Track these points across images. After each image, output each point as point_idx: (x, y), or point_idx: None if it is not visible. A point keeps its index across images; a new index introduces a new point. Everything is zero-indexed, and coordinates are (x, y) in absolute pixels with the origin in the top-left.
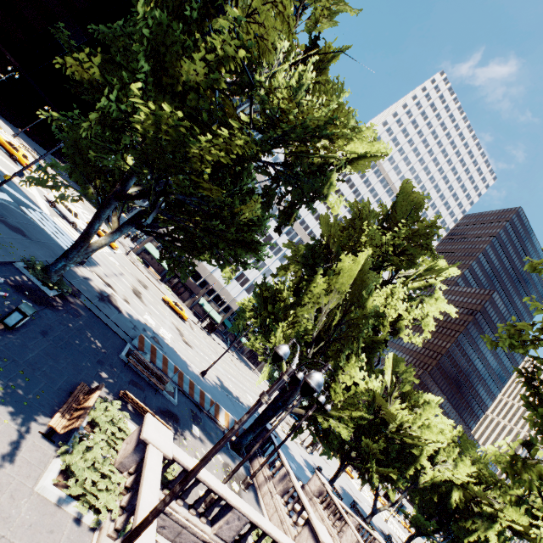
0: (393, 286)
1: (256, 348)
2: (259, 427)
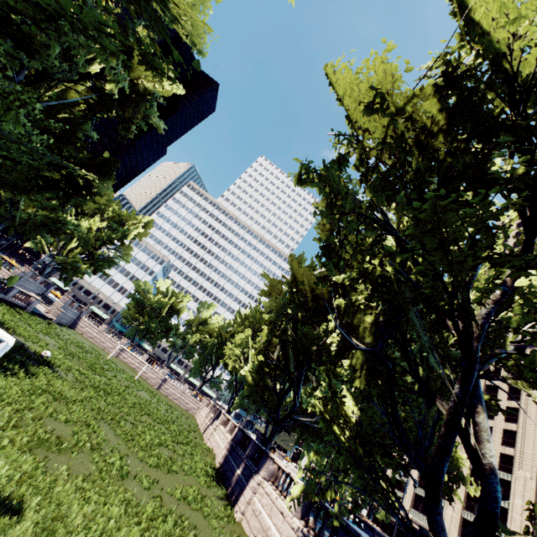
0: (94, 218)
1: (39, 248)
2: (40, 275)
